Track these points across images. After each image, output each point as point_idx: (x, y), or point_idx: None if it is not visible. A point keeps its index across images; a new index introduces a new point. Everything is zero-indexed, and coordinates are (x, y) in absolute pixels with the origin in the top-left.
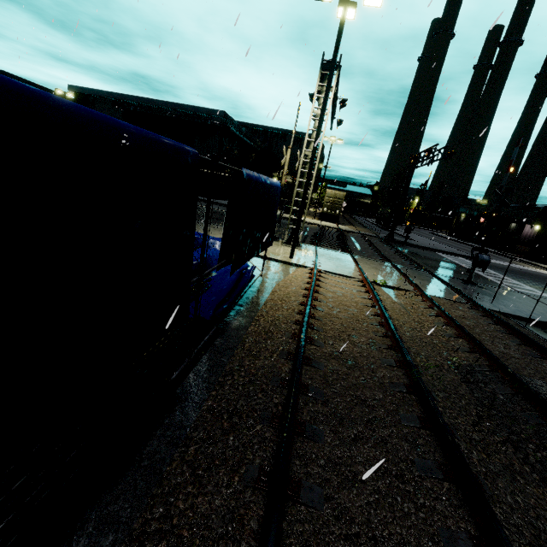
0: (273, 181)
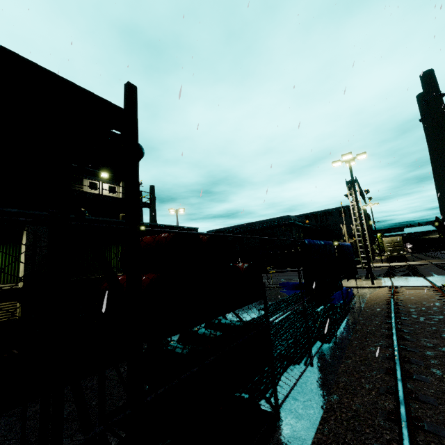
0: (347, 243)
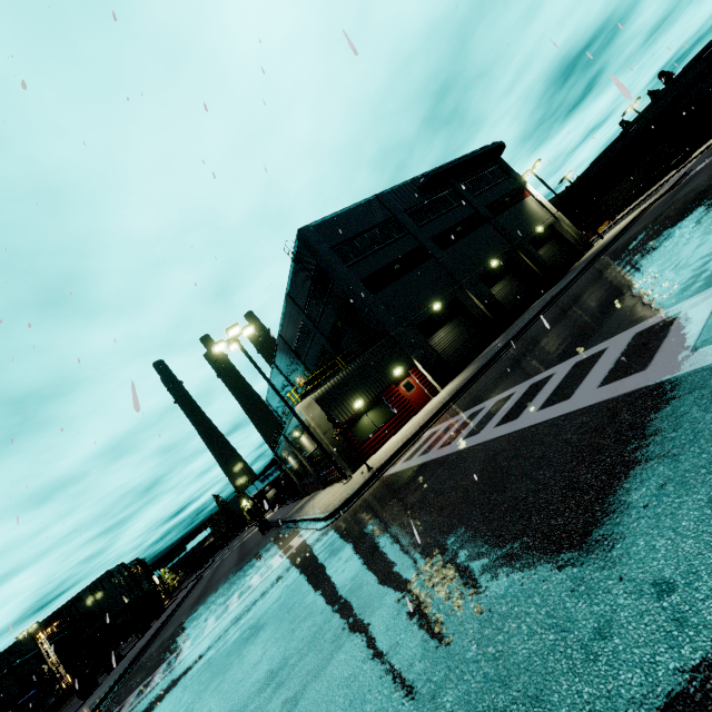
0: (31, 693)
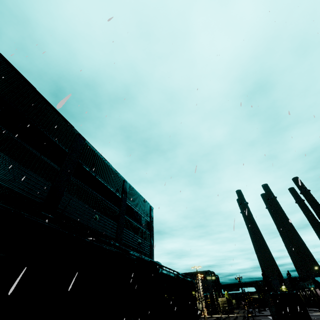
0: None
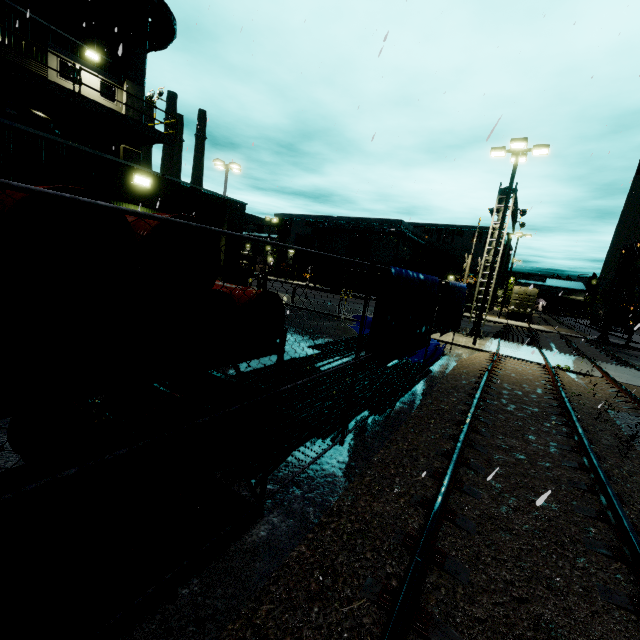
0: (462, 285)
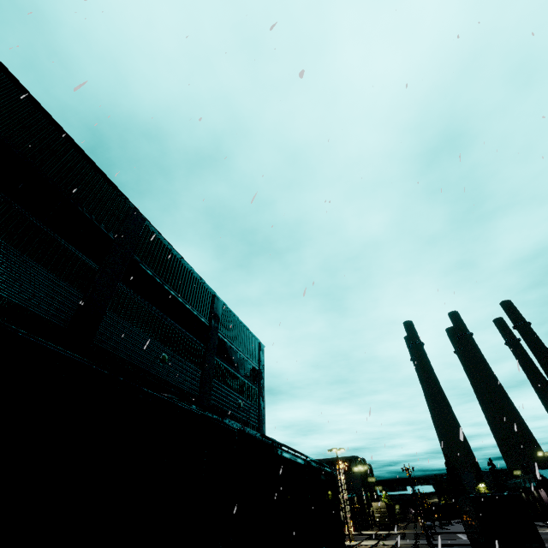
0: None
